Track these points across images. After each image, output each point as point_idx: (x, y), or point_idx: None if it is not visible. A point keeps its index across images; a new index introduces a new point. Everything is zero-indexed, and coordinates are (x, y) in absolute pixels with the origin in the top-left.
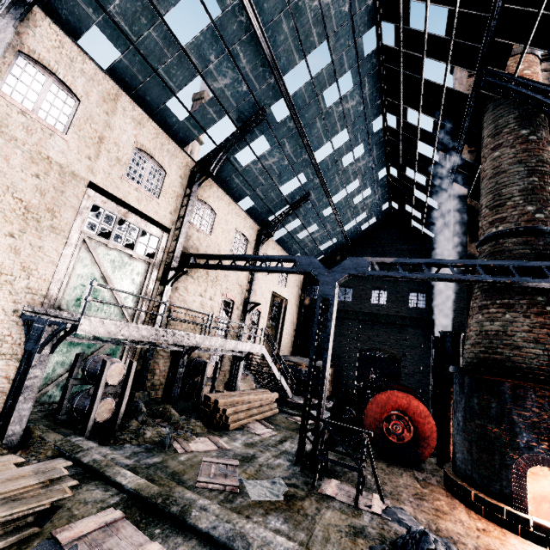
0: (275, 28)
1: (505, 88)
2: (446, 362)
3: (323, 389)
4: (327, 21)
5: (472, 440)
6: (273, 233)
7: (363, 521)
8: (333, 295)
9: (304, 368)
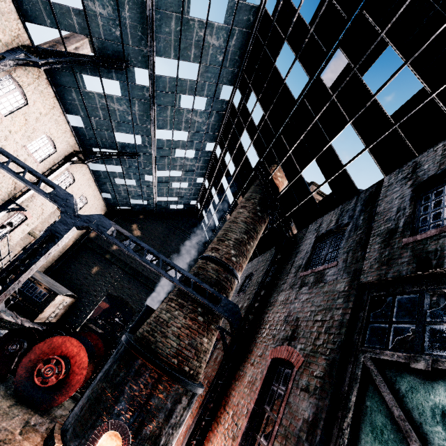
0: (165, 18)
1: (266, 178)
2: (133, 329)
3: None
4: (205, 53)
5: (91, 398)
6: (88, 162)
7: None
8: (62, 235)
9: (42, 288)
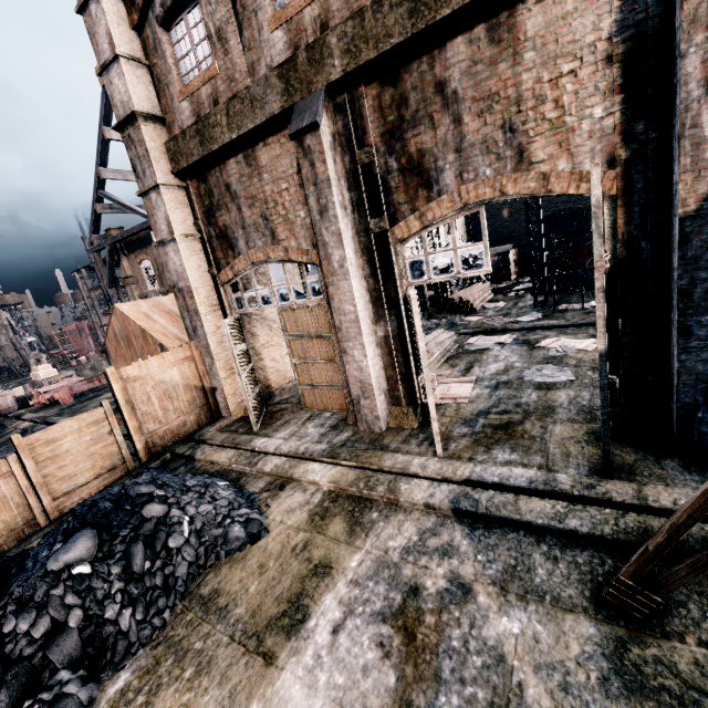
0: None
1: None
2: None
3: (544, 259)
4: None
5: None
6: None
7: (589, 310)
8: None
9: (491, 258)
